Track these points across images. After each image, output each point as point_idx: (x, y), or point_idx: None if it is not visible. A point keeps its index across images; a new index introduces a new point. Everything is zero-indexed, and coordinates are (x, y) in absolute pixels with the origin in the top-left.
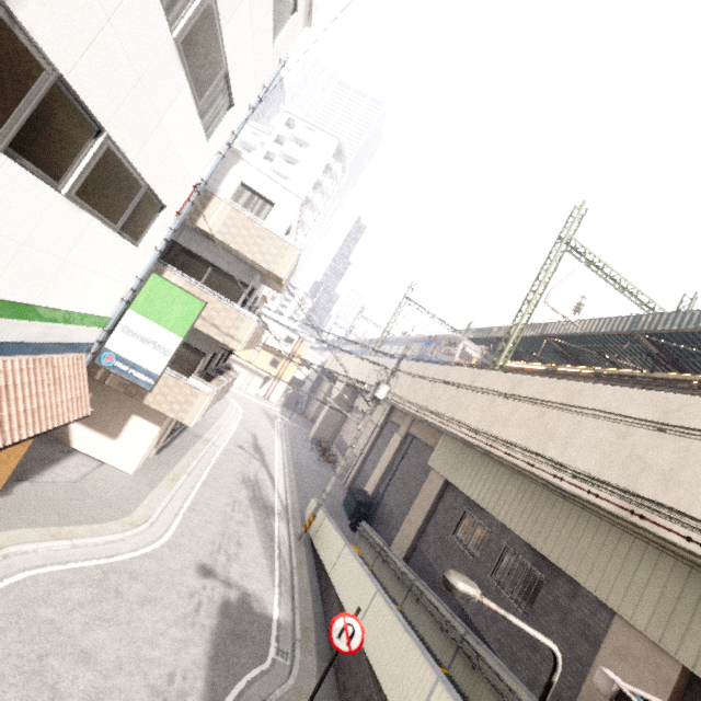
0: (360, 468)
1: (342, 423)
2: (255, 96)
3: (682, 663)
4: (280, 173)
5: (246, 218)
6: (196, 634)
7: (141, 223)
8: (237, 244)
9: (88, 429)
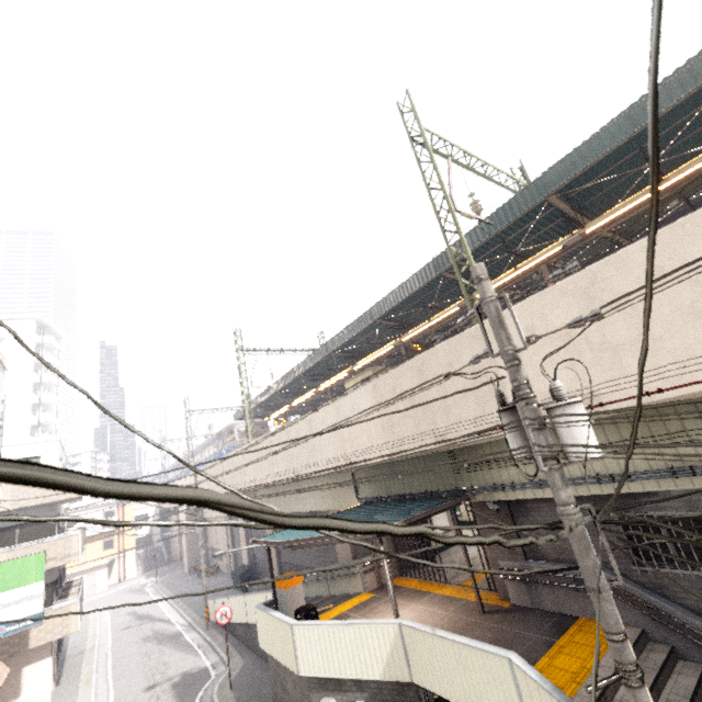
0: (234, 554)
1: (205, 537)
2: None
3: (340, 509)
4: None
5: None
6: None
7: None
8: (31, 502)
9: None
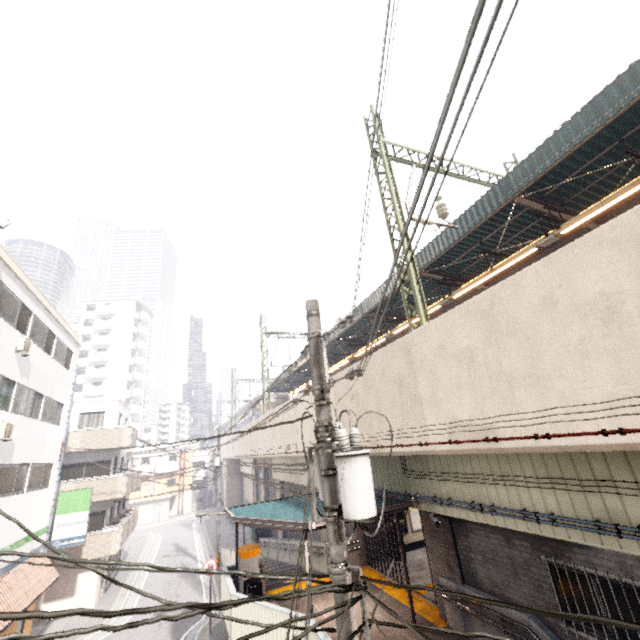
0: None
1: (241, 489)
2: (71, 390)
3: None
4: (101, 345)
5: (92, 431)
6: (162, 631)
7: (47, 477)
8: (94, 446)
9: (53, 603)
